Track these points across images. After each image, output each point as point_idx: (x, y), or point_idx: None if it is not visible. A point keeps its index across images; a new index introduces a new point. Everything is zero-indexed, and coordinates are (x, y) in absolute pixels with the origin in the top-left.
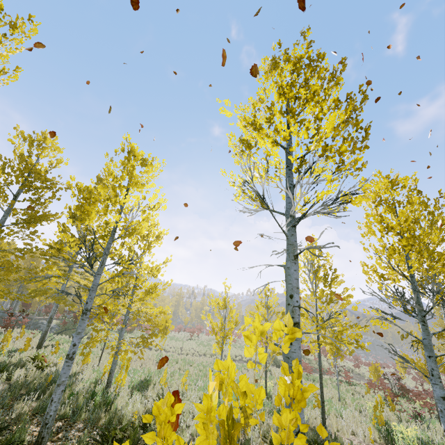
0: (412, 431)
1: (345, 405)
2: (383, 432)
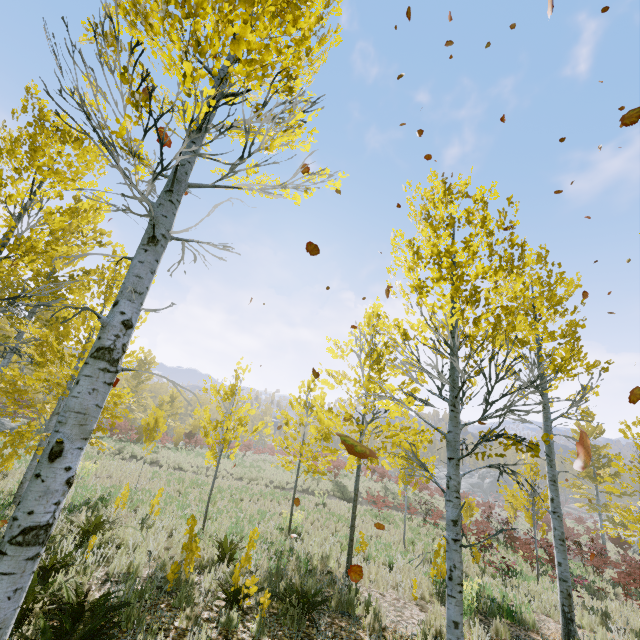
0: (474, 585)
1: (411, 552)
2: (437, 587)
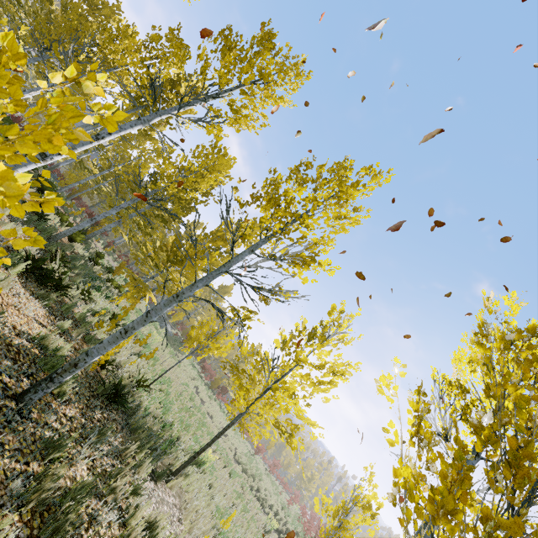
0: None
1: None
2: None
